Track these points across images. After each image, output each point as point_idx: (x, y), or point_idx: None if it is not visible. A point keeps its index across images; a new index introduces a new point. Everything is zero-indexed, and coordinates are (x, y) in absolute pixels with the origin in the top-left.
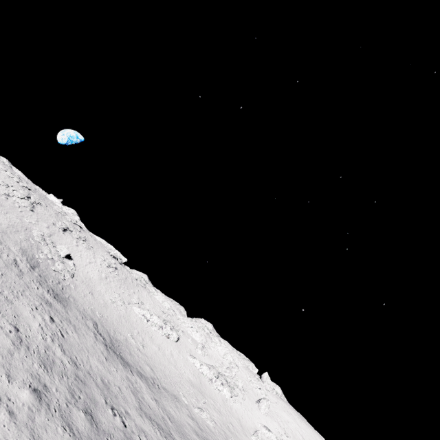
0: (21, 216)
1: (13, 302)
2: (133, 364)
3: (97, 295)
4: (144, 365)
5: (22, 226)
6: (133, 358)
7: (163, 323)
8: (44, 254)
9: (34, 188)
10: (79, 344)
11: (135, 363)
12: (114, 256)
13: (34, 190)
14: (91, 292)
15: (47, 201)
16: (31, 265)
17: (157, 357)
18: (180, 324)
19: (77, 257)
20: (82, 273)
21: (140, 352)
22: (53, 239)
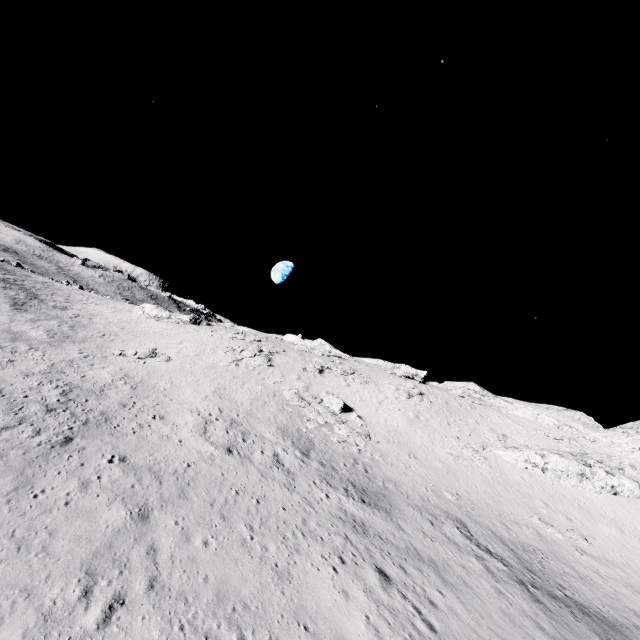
0: (261, 379)
1: (291, 571)
2: (614, 611)
3: (423, 455)
4: (636, 600)
5: (267, 393)
6: (597, 589)
7: (581, 465)
8: (312, 422)
9: (264, 338)
10: (478, 635)
11: (614, 606)
12: (406, 376)
13: (264, 339)
14: (411, 454)
15: (284, 345)
16: (302, 449)
17: (637, 558)
18: (608, 451)
19: (357, 403)
20: (378, 427)
21: (590, 557)
22: (314, 392)
